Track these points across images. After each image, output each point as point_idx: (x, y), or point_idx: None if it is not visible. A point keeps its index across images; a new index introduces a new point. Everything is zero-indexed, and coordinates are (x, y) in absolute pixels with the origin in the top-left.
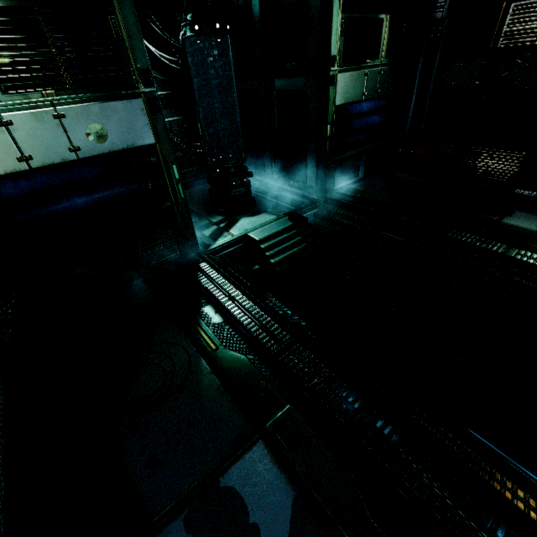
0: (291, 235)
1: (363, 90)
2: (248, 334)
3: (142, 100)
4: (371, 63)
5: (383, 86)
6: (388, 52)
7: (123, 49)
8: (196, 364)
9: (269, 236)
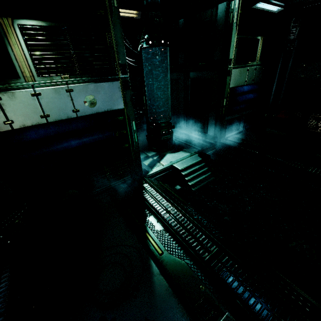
0: (201, 166)
1: (246, 79)
2: (184, 242)
3: (119, 82)
4: (251, 63)
5: (256, 76)
6: (261, 57)
7: (112, 52)
8: (148, 265)
9: (187, 167)
